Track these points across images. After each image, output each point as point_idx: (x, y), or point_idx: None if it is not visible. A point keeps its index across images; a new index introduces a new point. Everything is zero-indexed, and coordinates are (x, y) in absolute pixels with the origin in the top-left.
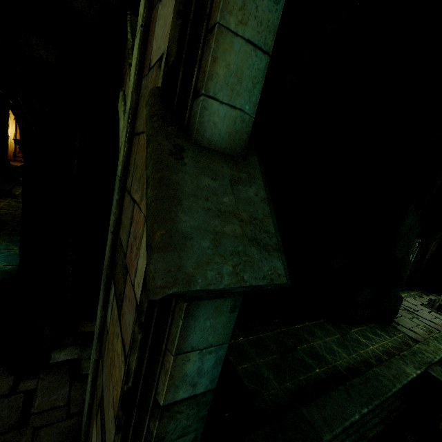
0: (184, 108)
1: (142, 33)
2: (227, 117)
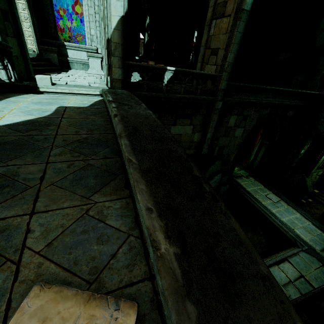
0: None
1: None
2: None
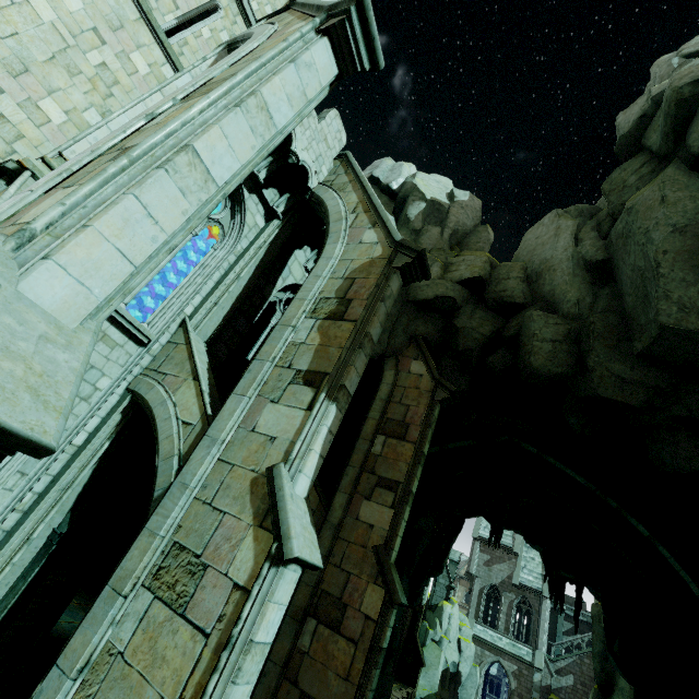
0: (388, 551)
1: (351, 499)
2: (395, 554)
